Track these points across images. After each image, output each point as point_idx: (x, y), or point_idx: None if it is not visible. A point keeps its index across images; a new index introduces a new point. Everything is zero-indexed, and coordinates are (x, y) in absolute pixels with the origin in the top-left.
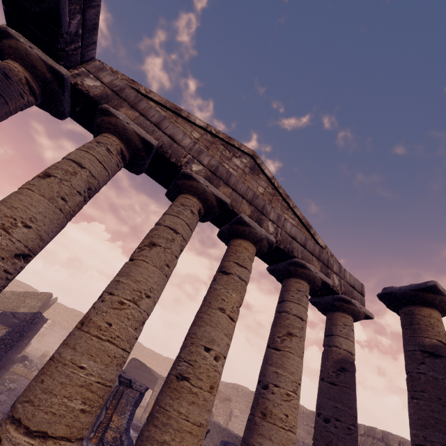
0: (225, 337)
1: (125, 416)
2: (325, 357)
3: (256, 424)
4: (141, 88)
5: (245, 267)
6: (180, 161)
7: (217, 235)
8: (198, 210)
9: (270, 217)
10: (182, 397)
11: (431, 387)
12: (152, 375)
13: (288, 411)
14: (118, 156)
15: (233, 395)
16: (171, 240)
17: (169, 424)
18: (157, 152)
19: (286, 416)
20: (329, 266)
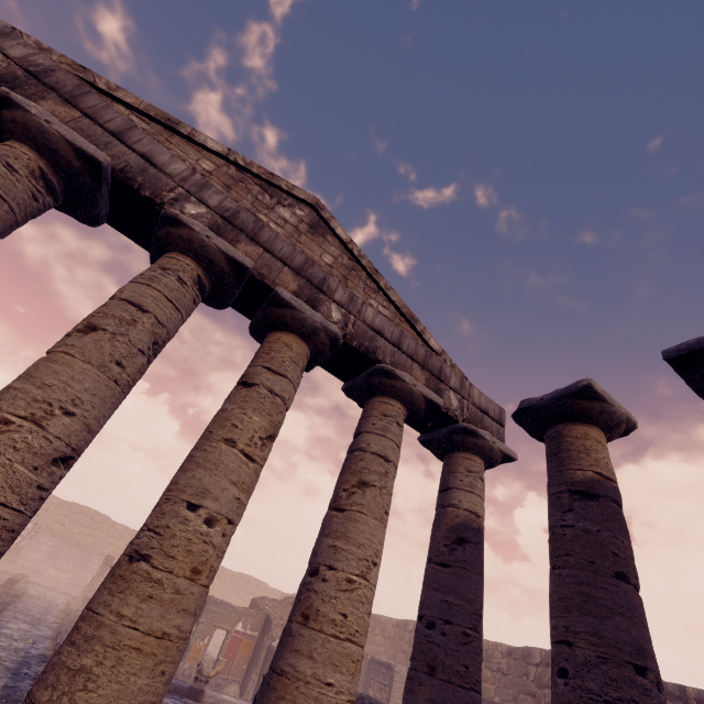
0: (232, 487)
1: None
2: (436, 525)
3: (290, 635)
4: (98, 81)
5: (283, 374)
6: (161, 196)
7: (250, 333)
8: (195, 280)
9: (334, 297)
10: (131, 589)
11: (580, 546)
12: None
13: (347, 608)
14: (37, 182)
15: None
16: (129, 322)
17: (97, 636)
18: (115, 180)
19: (343, 616)
20: (443, 378)
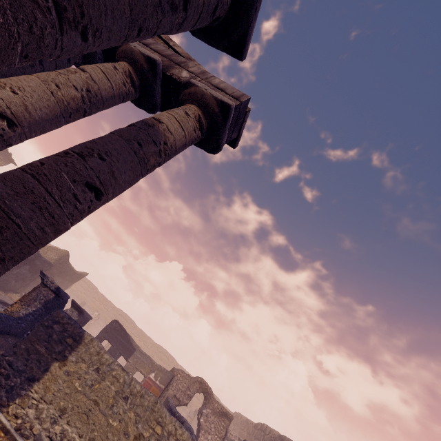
0: None
1: (27, 308)
2: None
3: None
4: None
5: None
6: None
7: None
8: None
9: None
10: None
11: None
12: (130, 344)
13: None
14: None
15: (258, 439)
16: None
17: None
18: None
19: None
20: (182, 65)
